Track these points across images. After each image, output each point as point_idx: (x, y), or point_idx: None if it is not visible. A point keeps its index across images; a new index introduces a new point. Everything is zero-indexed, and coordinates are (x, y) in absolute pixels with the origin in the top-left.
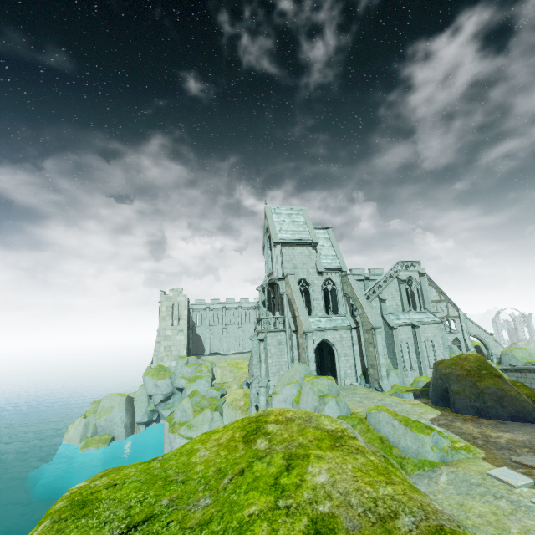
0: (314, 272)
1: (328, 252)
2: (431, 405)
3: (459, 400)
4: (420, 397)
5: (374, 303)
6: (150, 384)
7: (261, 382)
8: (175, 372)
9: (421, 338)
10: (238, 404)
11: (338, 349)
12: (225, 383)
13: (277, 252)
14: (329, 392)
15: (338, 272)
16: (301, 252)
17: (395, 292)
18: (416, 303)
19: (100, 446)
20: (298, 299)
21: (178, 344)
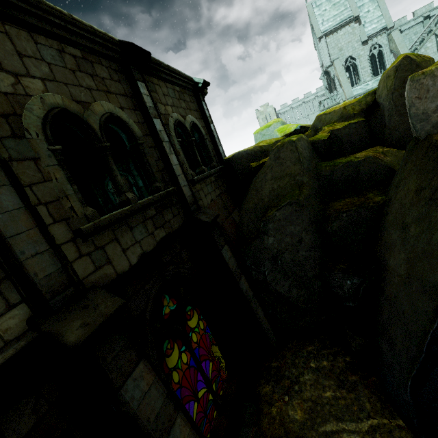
0: (359, 45)
1: (374, 15)
2: None
3: None
4: None
5: (428, 43)
6: None
7: None
8: None
9: None
10: None
11: None
12: None
13: (323, 45)
14: None
15: (384, 33)
16: (344, 33)
17: None
18: None
19: None
20: (342, 77)
21: None
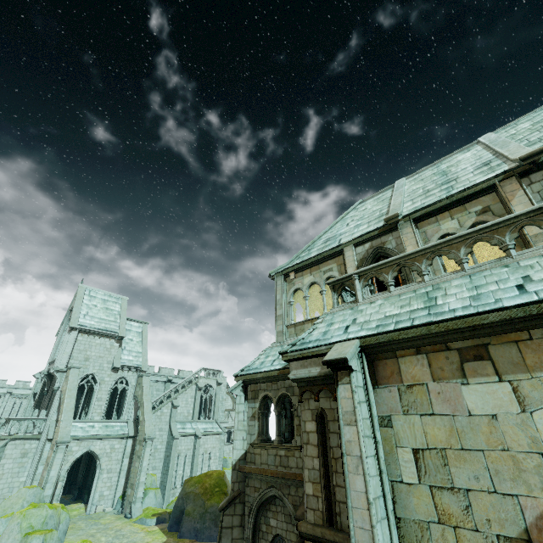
0: (109, 368)
1: (135, 347)
2: (165, 531)
3: (187, 523)
4: (166, 521)
5: (165, 408)
6: None
7: None
8: None
9: (201, 450)
10: None
11: (102, 464)
12: None
13: (71, 338)
14: (43, 527)
15: (137, 372)
16: (101, 343)
17: (191, 399)
18: (207, 412)
19: None
20: (70, 399)
21: None
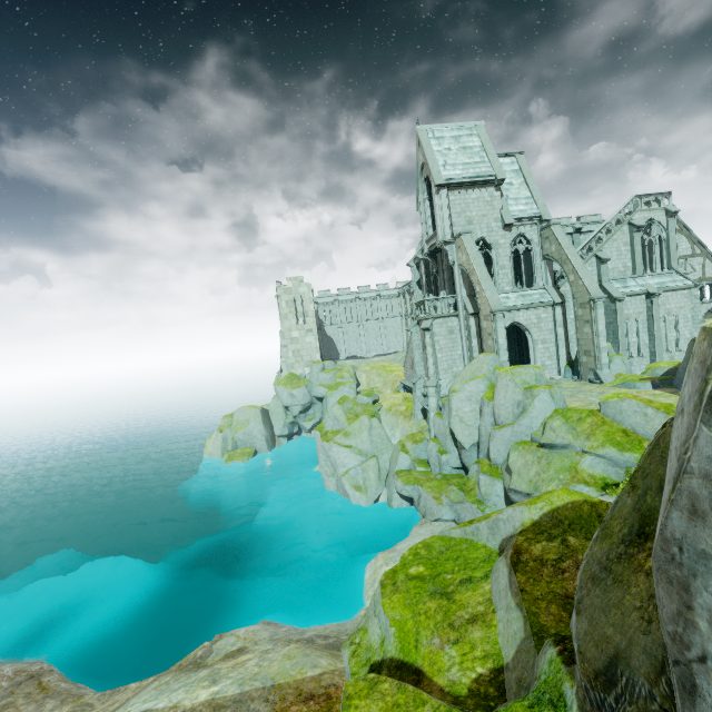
0: (499, 228)
1: (520, 192)
2: None
3: None
4: (661, 387)
5: (588, 266)
6: (284, 395)
7: (429, 381)
8: (310, 380)
9: (659, 313)
10: (399, 409)
11: (533, 335)
12: (373, 389)
13: (443, 200)
14: (538, 383)
15: (536, 224)
16: (478, 198)
17: (624, 248)
18: (656, 262)
19: (245, 459)
20: (480, 268)
21: (309, 348)
